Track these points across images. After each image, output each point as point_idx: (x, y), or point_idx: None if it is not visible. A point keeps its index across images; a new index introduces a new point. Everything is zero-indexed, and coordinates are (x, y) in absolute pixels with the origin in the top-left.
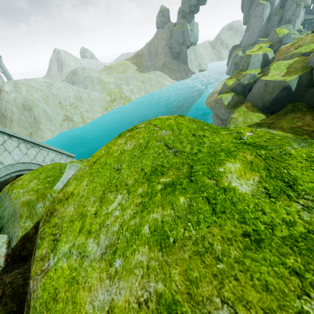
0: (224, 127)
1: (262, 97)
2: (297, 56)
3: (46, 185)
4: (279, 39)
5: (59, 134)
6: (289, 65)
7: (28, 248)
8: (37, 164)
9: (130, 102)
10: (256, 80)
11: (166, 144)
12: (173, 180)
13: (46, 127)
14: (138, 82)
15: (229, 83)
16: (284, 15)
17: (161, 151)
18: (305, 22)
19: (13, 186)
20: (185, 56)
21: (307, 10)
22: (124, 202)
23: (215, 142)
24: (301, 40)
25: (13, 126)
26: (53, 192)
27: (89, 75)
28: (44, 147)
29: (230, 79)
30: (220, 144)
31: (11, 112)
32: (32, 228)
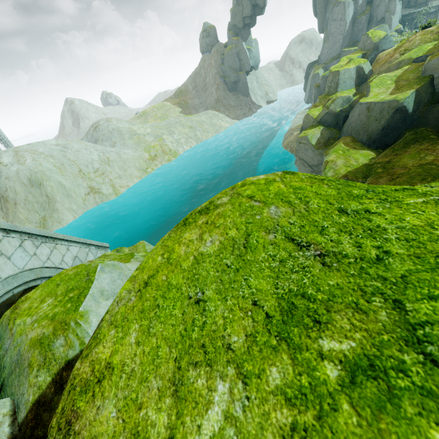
0: (401, 187)
1: (365, 127)
2: (406, 64)
3: (68, 305)
4: (375, 46)
5: (83, 214)
6: (397, 78)
7: (45, 421)
8: (53, 267)
9: (177, 158)
10: (352, 105)
11: (290, 238)
12: (366, 349)
13: (65, 207)
14: (185, 129)
15: (314, 114)
16: (374, 13)
17: (284, 254)
18: (404, 19)
19: (15, 312)
20: (245, 86)
21: (404, 2)
22: (240, 414)
23: (410, 226)
24: (408, 41)
25: (19, 211)
26: (79, 317)
27: (117, 127)
28: (62, 240)
29: (314, 108)
30: (430, 231)
31: (14, 191)
32: (49, 385)
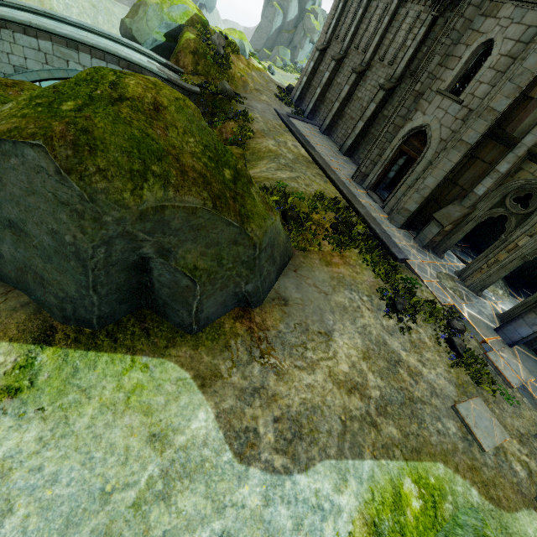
0: None
1: None
2: None
3: None
4: None
5: None
6: None
7: None
8: None
9: None
10: None
11: None
12: None
13: None
14: (86, 1)
15: None
16: (294, 38)
17: None
18: None
19: None
20: None
21: None
22: None
23: None
24: None
25: None
26: None
27: None
28: None
29: None
30: None
31: None
32: None
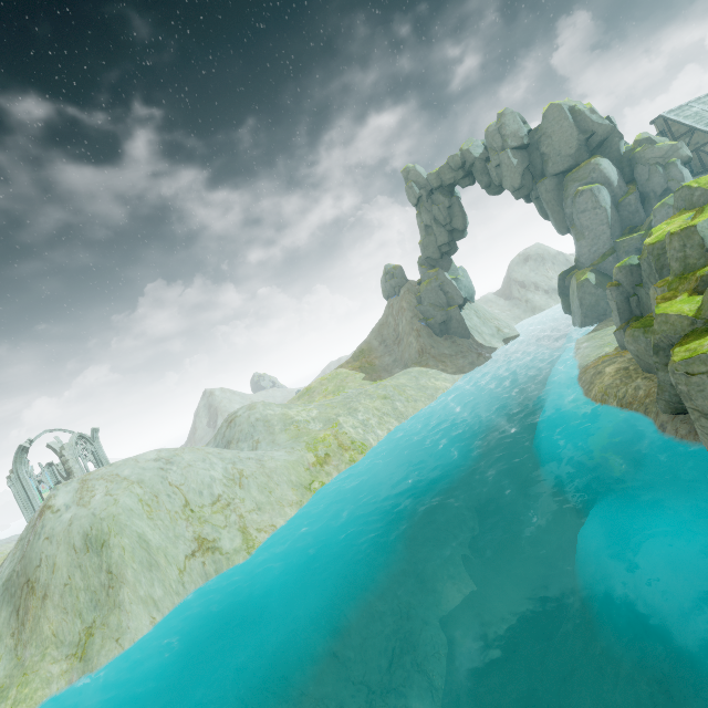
0: None
1: None
2: None
3: None
4: None
5: (173, 609)
6: None
7: None
8: None
9: (366, 454)
10: None
11: None
12: None
13: (138, 595)
14: (375, 401)
15: (679, 310)
16: (645, 189)
17: None
18: None
19: None
20: (462, 324)
21: None
22: None
23: None
24: None
25: (46, 615)
26: None
27: (263, 416)
28: None
29: (667, 302)
30: None
31: (51, 566)
32: None
